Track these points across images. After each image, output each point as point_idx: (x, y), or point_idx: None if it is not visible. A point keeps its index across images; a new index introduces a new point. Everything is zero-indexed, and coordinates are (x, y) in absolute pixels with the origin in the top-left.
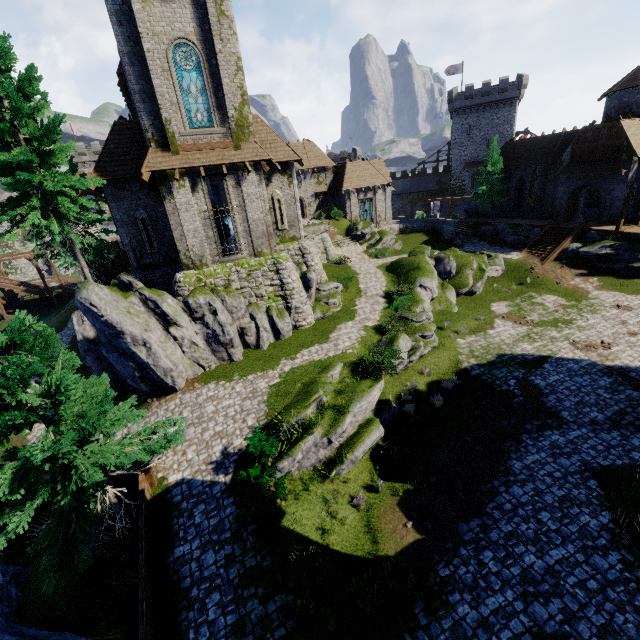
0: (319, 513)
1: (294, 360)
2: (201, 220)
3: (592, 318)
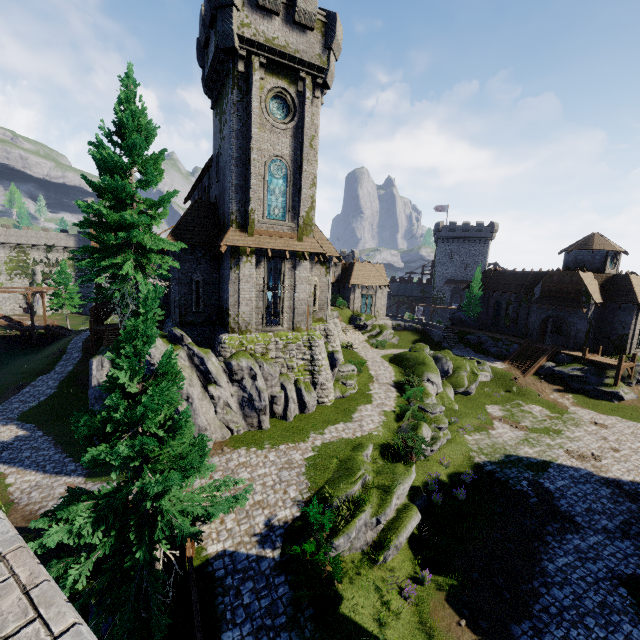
0: (374, 602)
1: (323, 435)
2: (256, 291)
3: (577, 431)
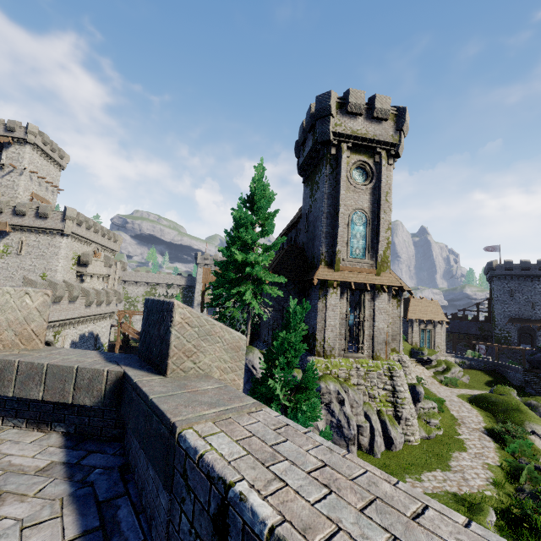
0: None
1: (422, 482)
2: (339, 319)
3: None
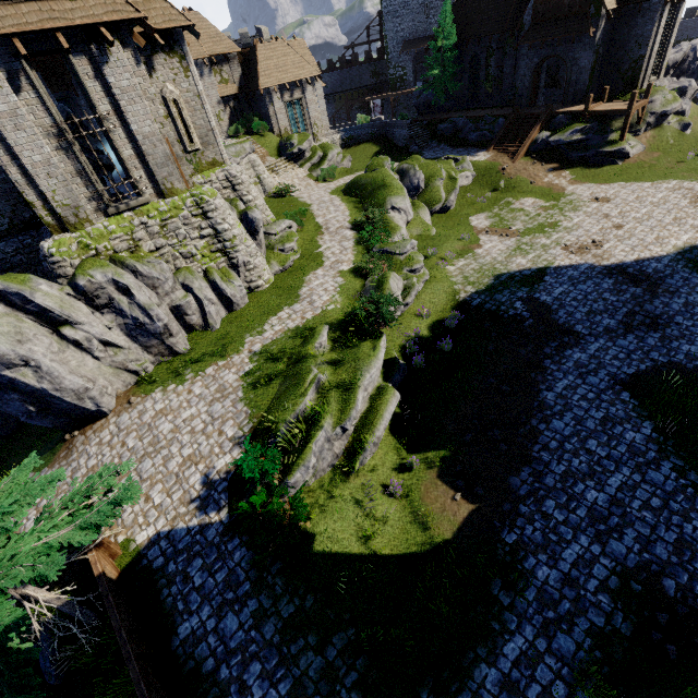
0: (354, 519)
1: (263, 334)
2: (51, 144)
3: (576, 217)
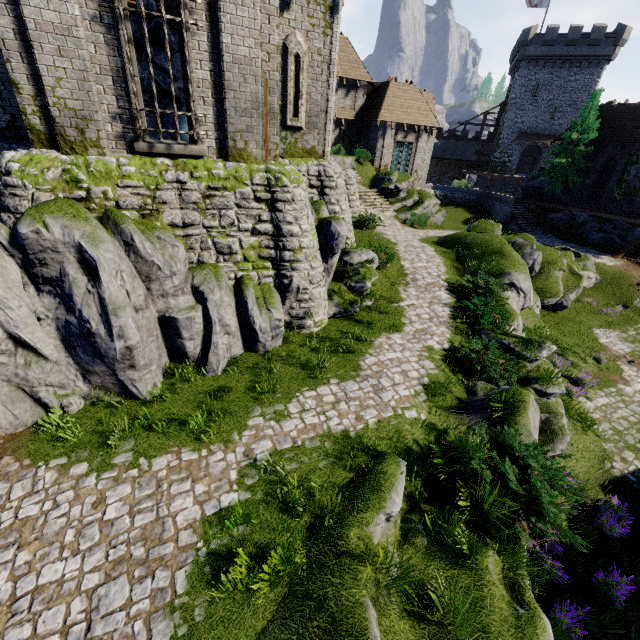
0: None
1: (282, 422)
2: (87, 7)
3: None
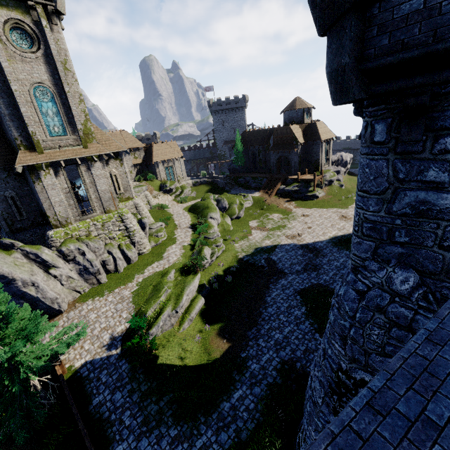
0: (178, 351)
1: (144, 274)
2: (64, 194)
3: (294, 223)
